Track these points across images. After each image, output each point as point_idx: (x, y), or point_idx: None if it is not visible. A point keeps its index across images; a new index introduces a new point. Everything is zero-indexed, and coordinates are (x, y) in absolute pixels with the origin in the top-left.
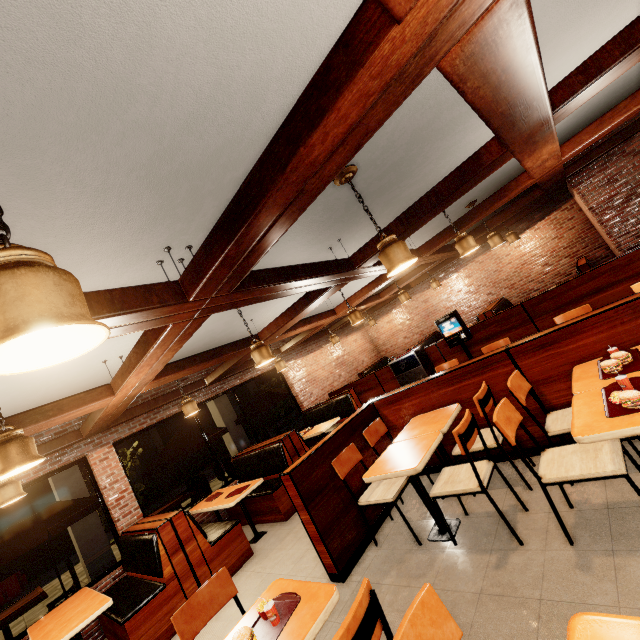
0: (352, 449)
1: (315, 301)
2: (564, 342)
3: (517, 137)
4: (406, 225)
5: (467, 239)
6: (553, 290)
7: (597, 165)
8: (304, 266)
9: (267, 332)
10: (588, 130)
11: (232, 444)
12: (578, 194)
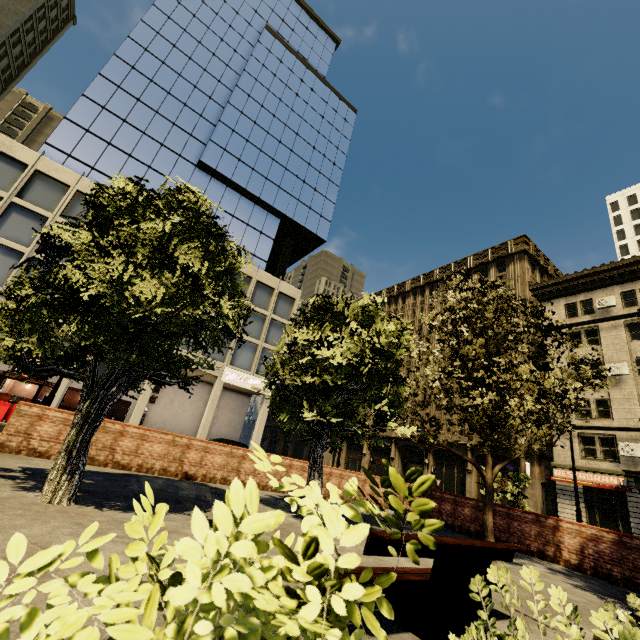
0: None
1: None
2: None
3: None
4: None
5: None
6: None
7: None
8: None
9: None
10: None
11: None
12: None
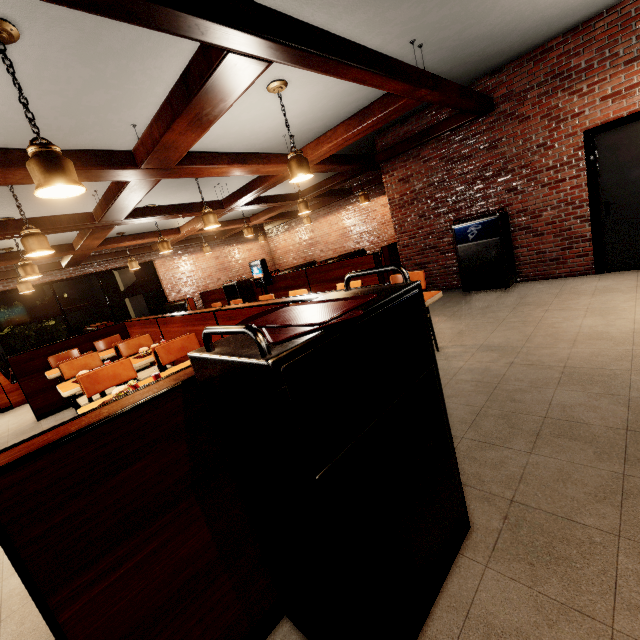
0: (75, 352)
1: (89, 235)
2: (170, 325)
3: (118, 177)
4: (107, 205)
5: (205, 217)
6: (322, 266)
7: (401, 160)
8: (18, 221)
9: (76, 244)
10: (311, 146)
11: (132, 311)
12: (385, 182)
